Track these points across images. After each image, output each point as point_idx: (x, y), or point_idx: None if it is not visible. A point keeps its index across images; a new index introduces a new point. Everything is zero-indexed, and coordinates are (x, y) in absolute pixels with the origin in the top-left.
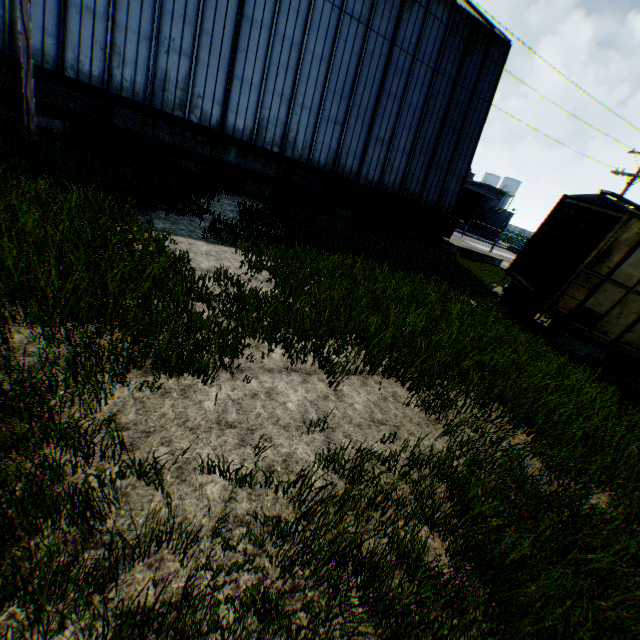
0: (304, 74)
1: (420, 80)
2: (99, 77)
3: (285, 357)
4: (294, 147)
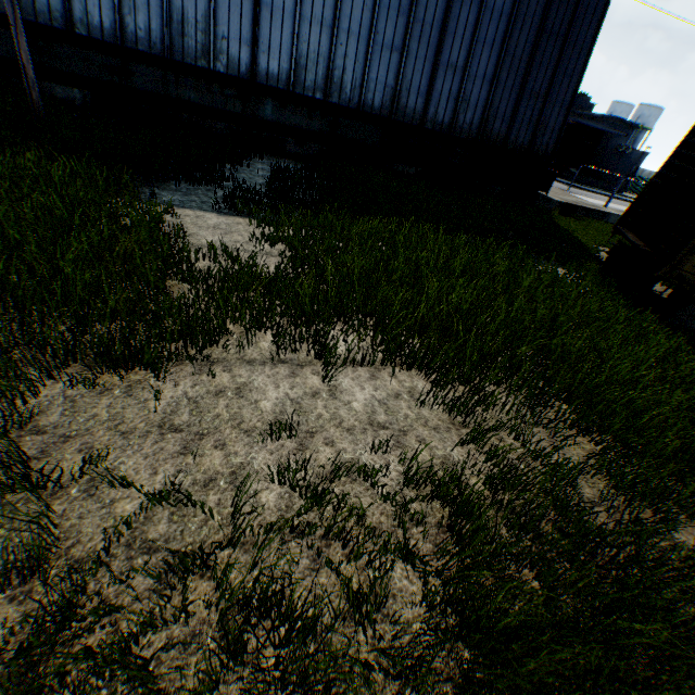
0: None
1: None
2: (111, 30)
3: (275, 345)
4: (341, 90)
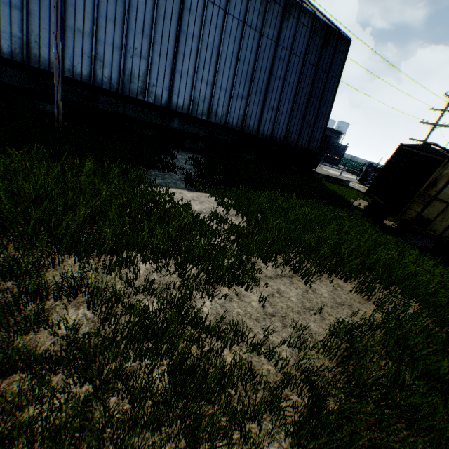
0: (221, 67)
1: (295, 67)
2: (87, 76)
3: (273, 267)
4: (216, 115)
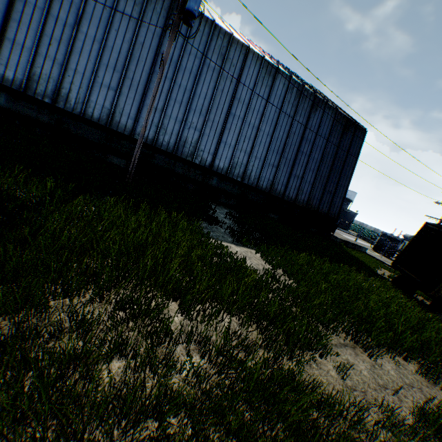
0: (258, 141)
1: (319, 146)
2: (151, 139)
3: (333, 334)
4: (249, 178)
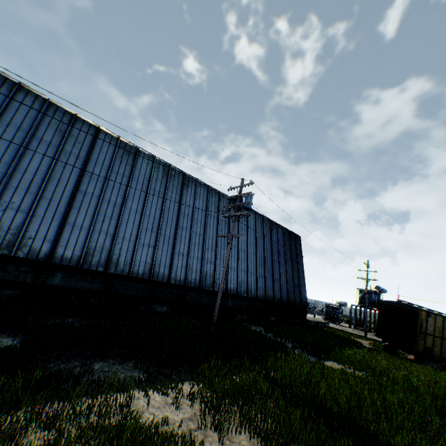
0: (249, 260)
1: (281, 253)
2: (183, 280)
3: None
4: (251, 291)
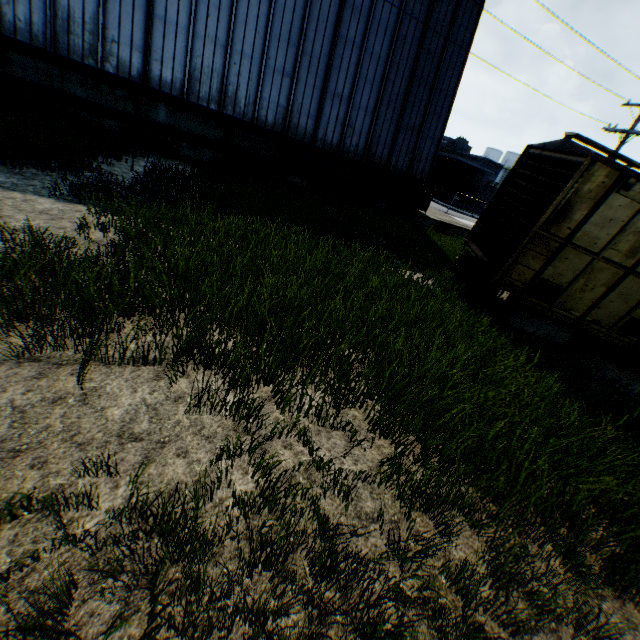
0: (241, 15)
1: (383, 24)
2: None
3: (37, 340)
4: (235, 104)
